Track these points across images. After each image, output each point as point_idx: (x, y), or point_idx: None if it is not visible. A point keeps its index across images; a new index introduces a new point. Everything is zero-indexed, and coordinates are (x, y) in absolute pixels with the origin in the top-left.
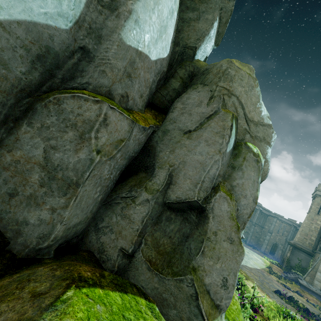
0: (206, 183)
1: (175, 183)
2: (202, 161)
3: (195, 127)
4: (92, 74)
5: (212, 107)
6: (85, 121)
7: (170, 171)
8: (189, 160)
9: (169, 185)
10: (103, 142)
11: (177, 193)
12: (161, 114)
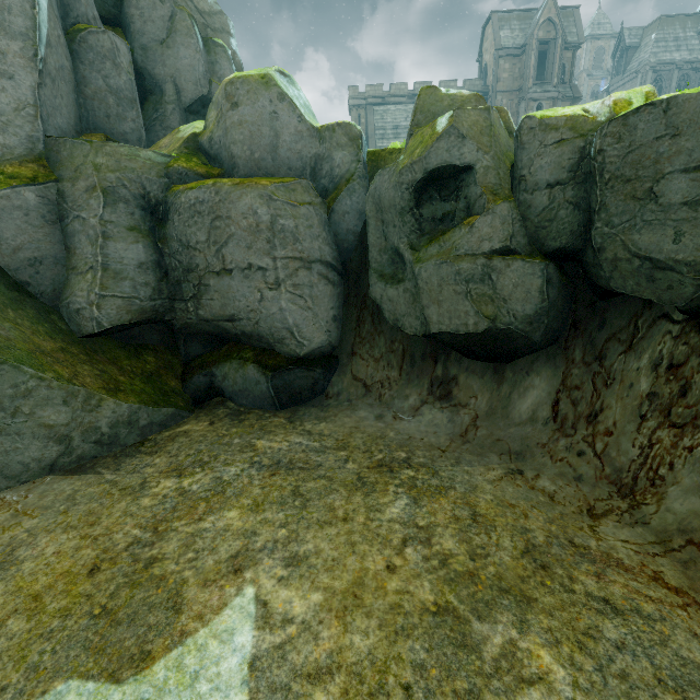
0: (202, 80)
1: (183, 90)
2: (191, 64)
3: (166, 34)
4: (76, 6)
5: (168, 8)
6: (108, 51)
7: (174, 82)
8: (182, 67)
9: (180, 94)
10: (126, 66)
11: (189, 97)
12: (116, 29)
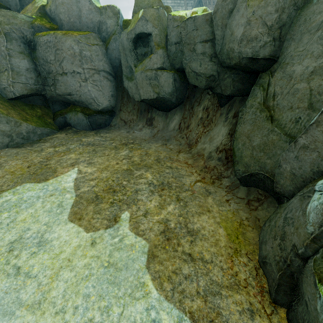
0: None
1: None
2: None
3: None
4: None
5: None
6: None
7: None
8: None
9: None
10: None
11: None
12: None
